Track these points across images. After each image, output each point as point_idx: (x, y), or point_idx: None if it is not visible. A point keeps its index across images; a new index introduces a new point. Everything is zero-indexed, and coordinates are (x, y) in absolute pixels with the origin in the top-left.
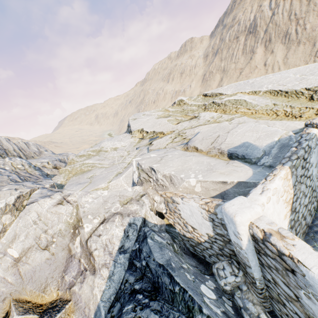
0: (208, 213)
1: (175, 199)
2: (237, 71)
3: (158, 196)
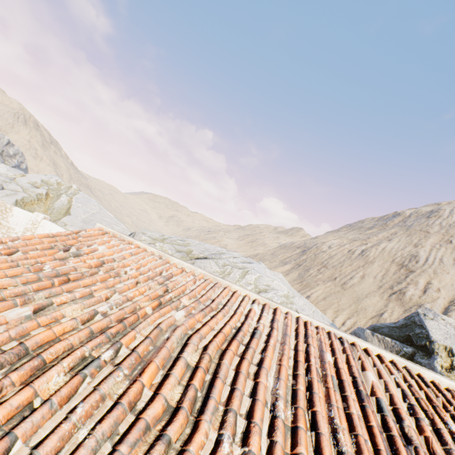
0: None
1: None
2: None
3: None
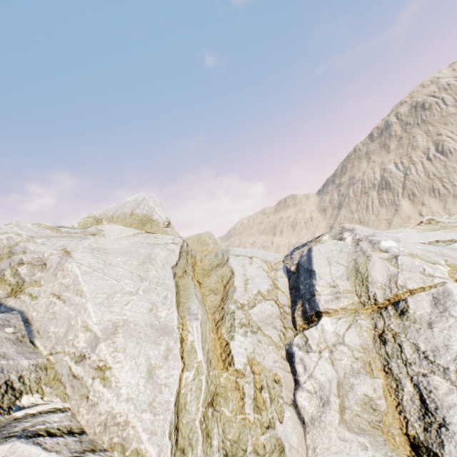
0: None
1: None
2: (382, 221)
3: None
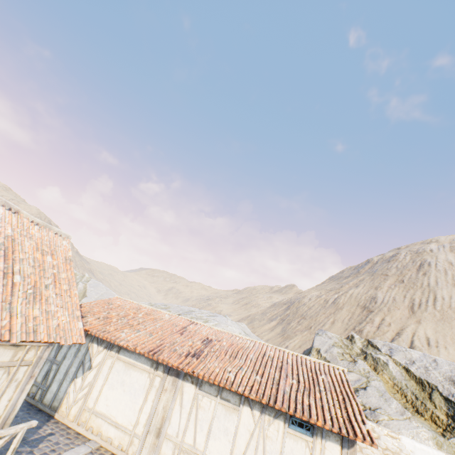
0: None
1: None
2: (250, 327)
3: None
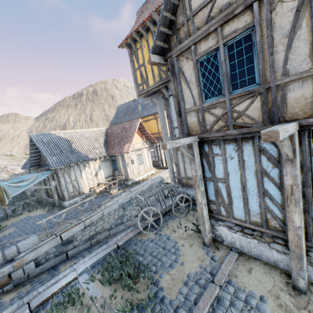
0: (25, 171)
1: (15, 172)
2: None
3: (7, 174)
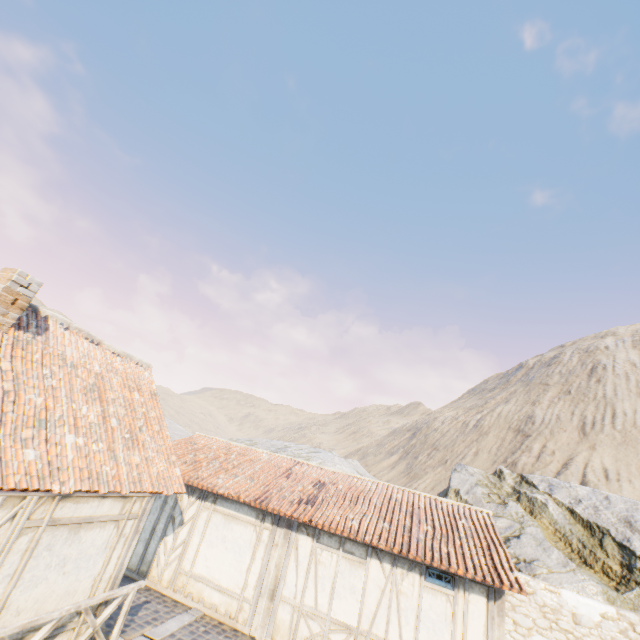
0: None
1: None
2: (362, 465)
3: None
